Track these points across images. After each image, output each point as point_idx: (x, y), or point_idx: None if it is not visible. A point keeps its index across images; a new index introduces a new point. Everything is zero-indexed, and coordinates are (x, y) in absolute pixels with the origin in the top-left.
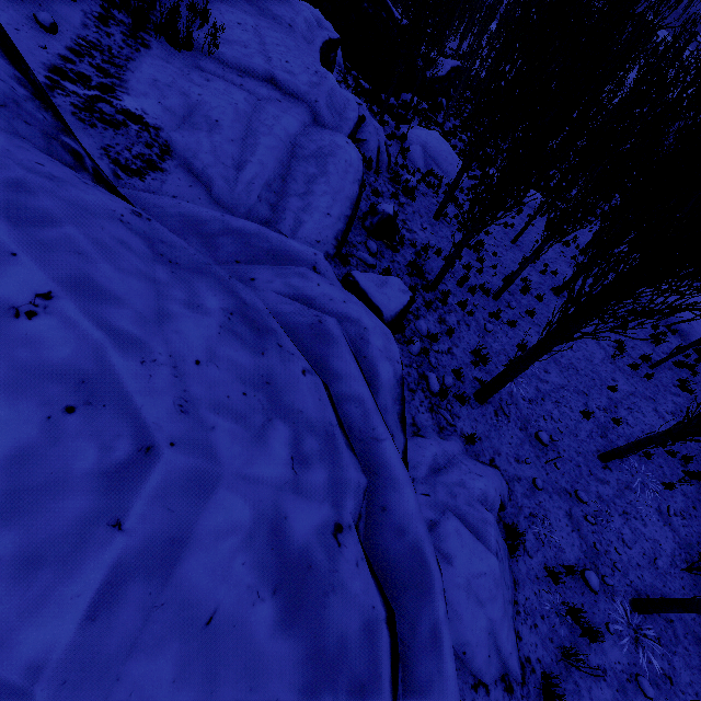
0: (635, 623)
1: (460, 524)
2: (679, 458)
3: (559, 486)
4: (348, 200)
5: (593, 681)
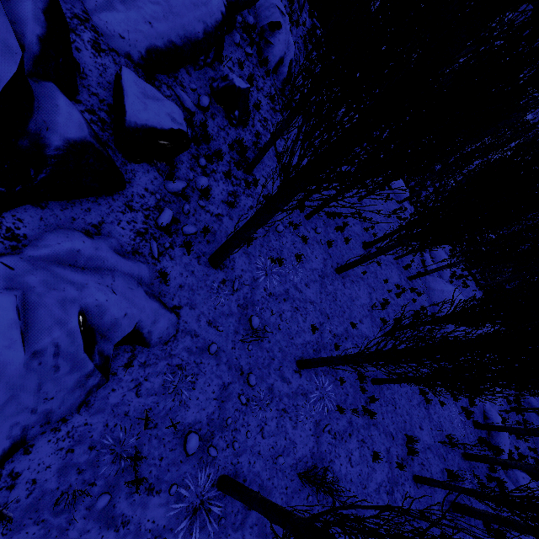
0: (209, 496)
1: (11, 304)
2: (368, 396)
3: (236, 362)
4: (184, 31)
5: (98, 527)
